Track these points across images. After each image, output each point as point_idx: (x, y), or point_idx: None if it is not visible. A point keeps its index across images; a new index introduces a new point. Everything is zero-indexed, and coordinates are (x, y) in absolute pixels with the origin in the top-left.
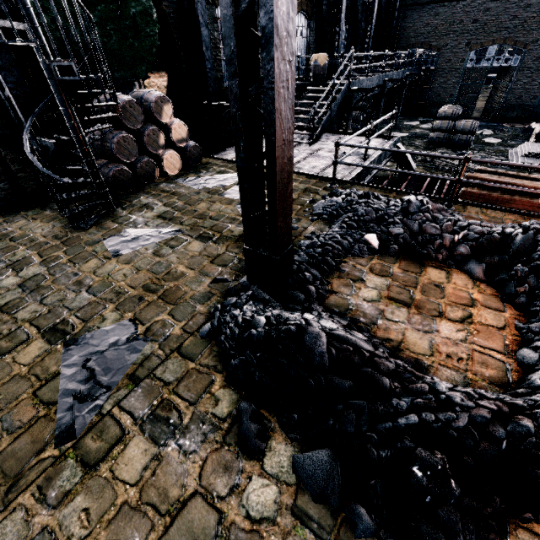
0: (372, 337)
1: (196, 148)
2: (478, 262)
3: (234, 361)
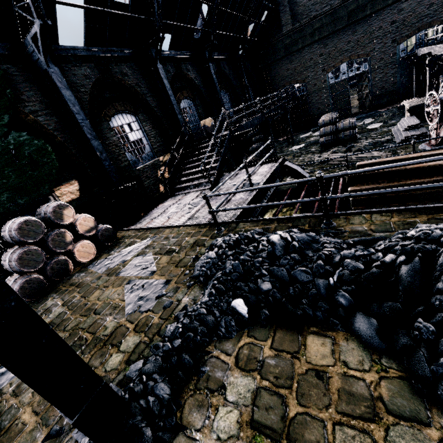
0: None
1: (107, 229)
2: (367, 317)
3: None
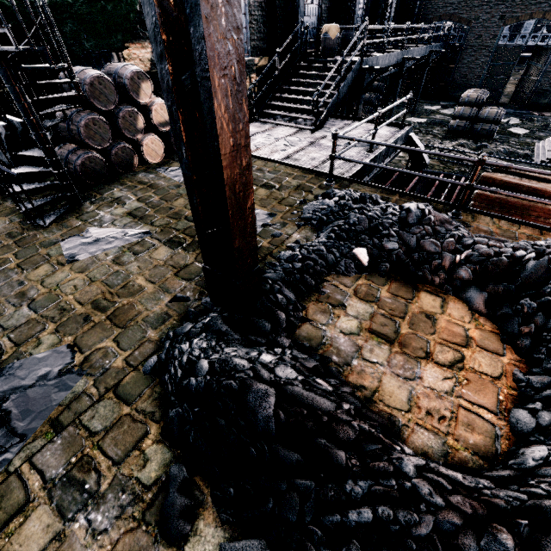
0: (341, 384)
1: None
2: (480, 290)
3: (170, 412)
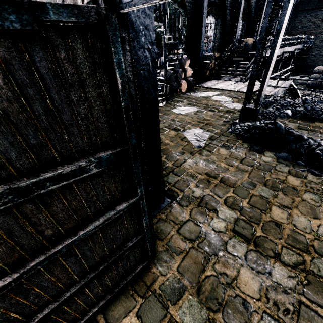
0: None
1: (193, 81)
2: None
3: (246, 135)
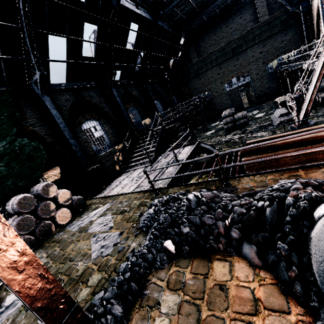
0: None
1: (79, 199)
2: (250, 244)
3: None
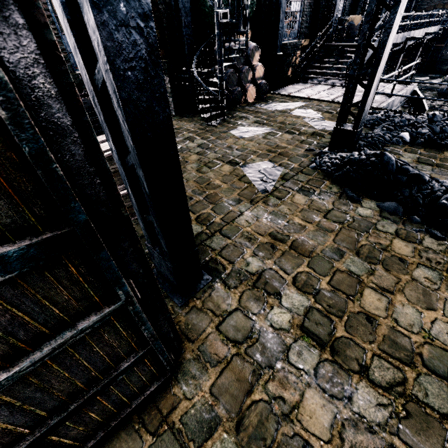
0: None
1: (265, 85)
2: None
3: (338, 173)
